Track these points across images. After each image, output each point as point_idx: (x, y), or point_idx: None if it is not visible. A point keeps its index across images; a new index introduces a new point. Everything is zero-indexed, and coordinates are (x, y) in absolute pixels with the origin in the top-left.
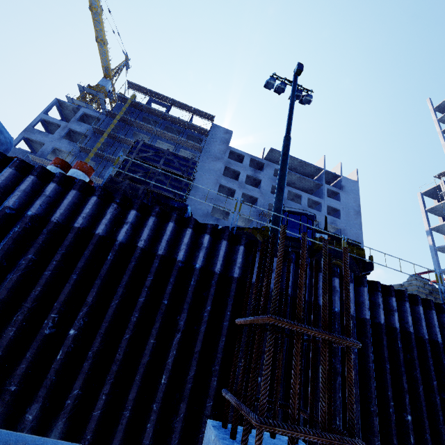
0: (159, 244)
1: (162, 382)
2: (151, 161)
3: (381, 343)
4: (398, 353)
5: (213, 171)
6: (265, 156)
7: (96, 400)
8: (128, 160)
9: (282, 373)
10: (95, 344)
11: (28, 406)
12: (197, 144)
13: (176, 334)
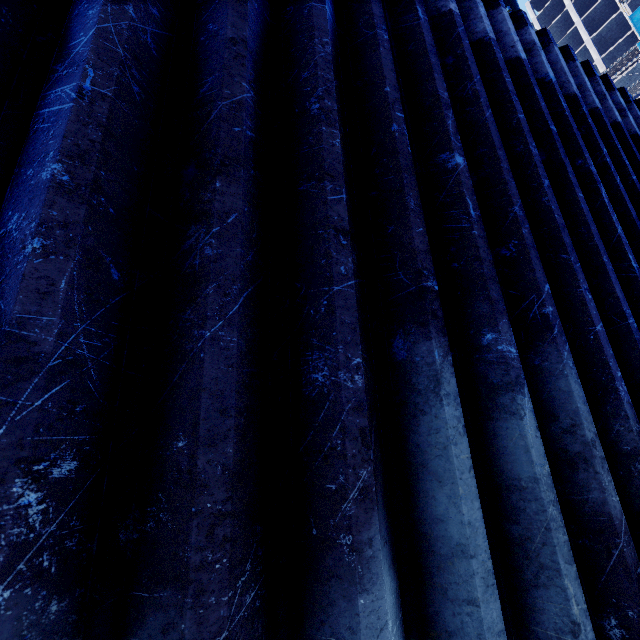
0: (478, 22)
1: (634, 267)
2: None
3: None
4: None
5: None
6: None
7: (579, 306)
8: None
9: None
10: (513, 191)
11: (482, 331)
12: None
13: (599, 186)
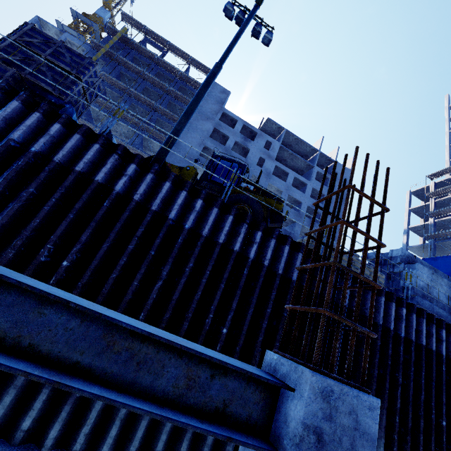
0: None
1: None
2: (38, 49)
3: (225, 266)
4: (241, 278)
5: (200, 130)
6: (261, 127)
7: None
8: (6, 40)
9: (96, 264)
10: None
11: None
12: (186, 98)
13: None
